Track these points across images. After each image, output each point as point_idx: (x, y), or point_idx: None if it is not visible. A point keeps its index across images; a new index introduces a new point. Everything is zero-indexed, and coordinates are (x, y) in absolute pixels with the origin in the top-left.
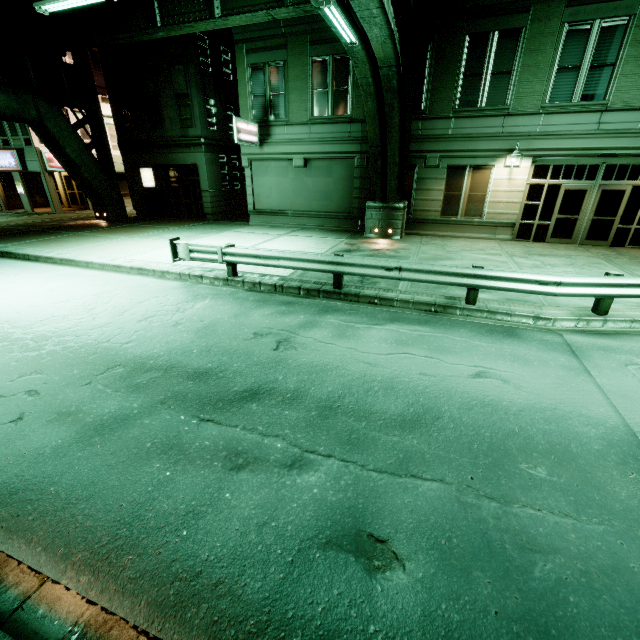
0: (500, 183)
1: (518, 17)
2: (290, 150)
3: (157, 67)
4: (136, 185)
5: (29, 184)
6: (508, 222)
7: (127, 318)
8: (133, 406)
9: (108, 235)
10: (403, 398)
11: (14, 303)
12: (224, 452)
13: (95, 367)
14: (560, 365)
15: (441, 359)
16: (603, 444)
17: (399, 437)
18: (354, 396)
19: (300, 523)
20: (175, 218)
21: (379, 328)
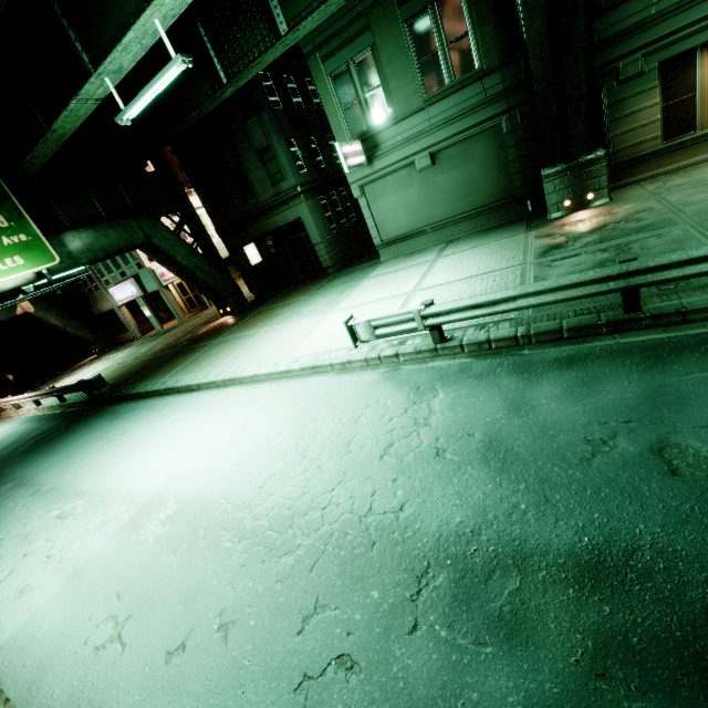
0: None
1: None
2: (408, 152)
3: (230, 133)
4: (245, 267)
5: (151, 304)
6: None
7: (361, 456)
8: (549, 691)
9: (246, 332)
10: None
11: (215, 463)
12: None
13: (395, 578)
14: None
15: None
16: None
17: None
18: None
19: None
20: (294, 286)
21: None
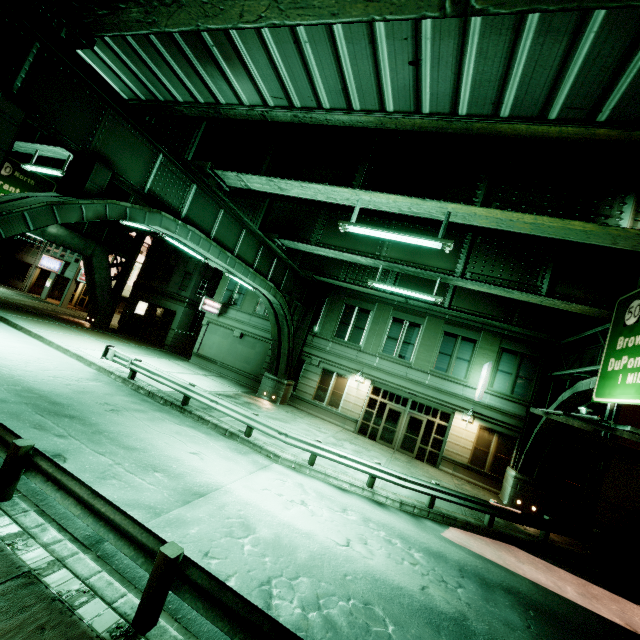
0: (352, 390)
1: (370, 305)
2: (235, 325)
3: (183, 255)
4: (130, 309)
5: (58, 282)
6: (353, 418)
7: (45, 373)
8: (12, 399)
9: (81, 332)
10: (141, 443)
11: None
12: (35, 423)
13: (8, 383)
14: (243, 467)
15: (187, 444)
16: (203, 482)
17: (117, 448)
18: (119, 434)
19: (41, 445)
20: (142, 339)
21: (177, 426)
